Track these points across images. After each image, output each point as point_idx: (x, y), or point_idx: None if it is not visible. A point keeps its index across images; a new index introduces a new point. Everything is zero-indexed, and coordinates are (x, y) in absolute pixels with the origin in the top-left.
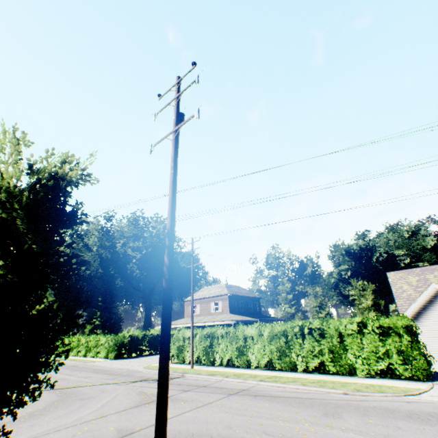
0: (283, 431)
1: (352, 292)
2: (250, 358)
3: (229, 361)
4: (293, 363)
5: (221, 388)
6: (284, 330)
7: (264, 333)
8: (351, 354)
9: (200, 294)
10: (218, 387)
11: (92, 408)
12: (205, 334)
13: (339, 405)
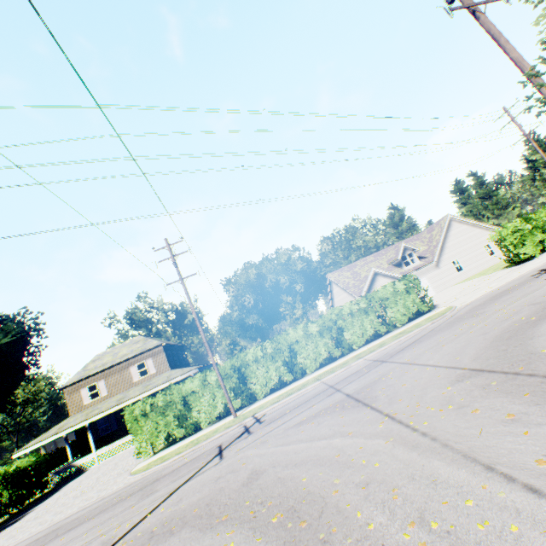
0: (503, 316)
1: (282, 309)
2: (301, 366)
3: (273, 385)
4: (348, 345)
5: (355, 373)
6: (331, 319)
7: (313, 331)
8: (392, 313)
9: (98, 365)
10: (348, 376)
11: (335, 442)
12: (231, 369)
13: (457, 318)
